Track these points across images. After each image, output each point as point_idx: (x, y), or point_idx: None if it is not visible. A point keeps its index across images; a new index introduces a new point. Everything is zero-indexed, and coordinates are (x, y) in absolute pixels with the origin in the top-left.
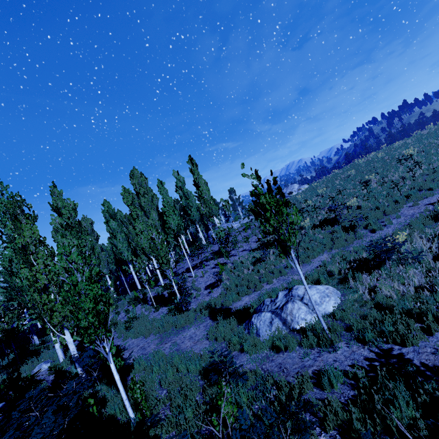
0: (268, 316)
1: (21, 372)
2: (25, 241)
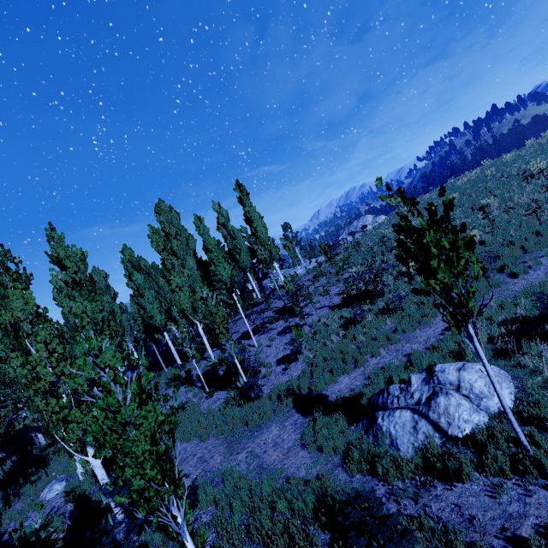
0: (407, 417)
1: (24, 497)
2: (15, 316)
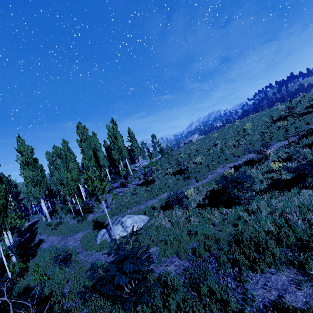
0: (104, 231)
1: None
2: None
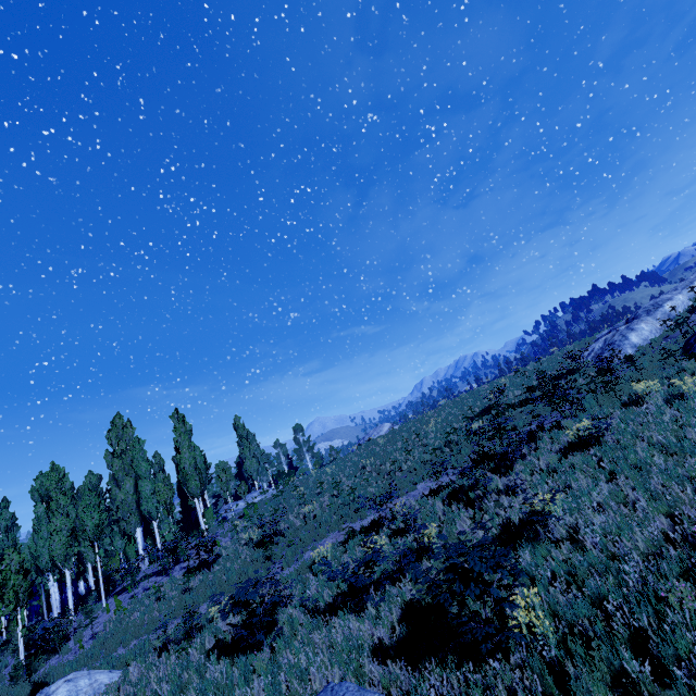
0: None
1: None
2: None
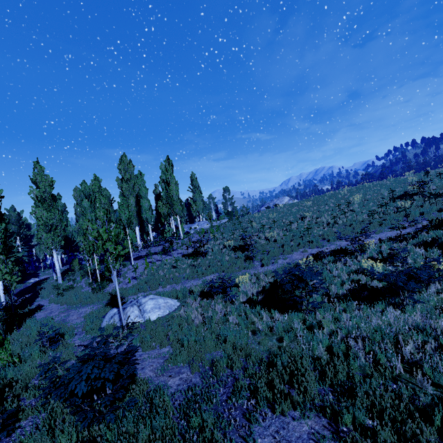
0: (114, 312)
1: None
2: None
